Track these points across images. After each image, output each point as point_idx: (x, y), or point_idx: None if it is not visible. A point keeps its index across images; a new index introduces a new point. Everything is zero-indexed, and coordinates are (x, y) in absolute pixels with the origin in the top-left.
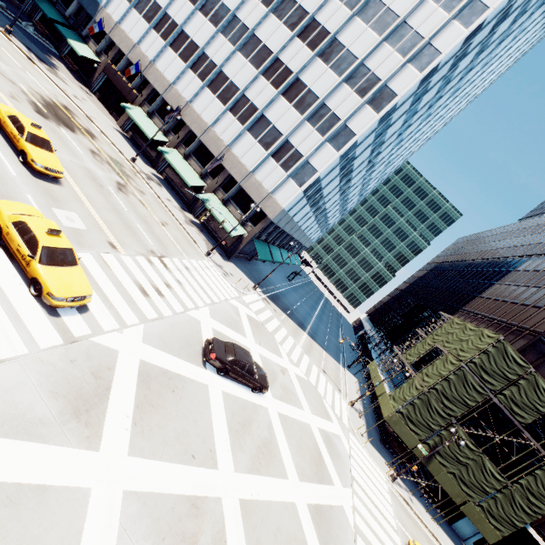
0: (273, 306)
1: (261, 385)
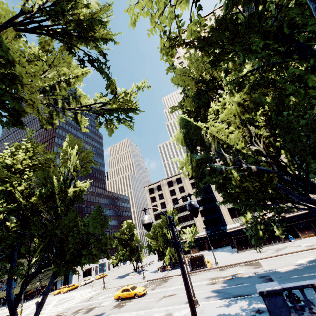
0: None
1: None
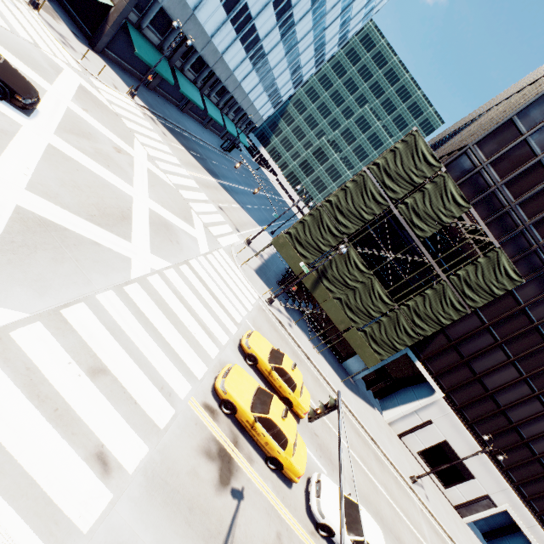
0: (164, 131)
1: (1, 81)
